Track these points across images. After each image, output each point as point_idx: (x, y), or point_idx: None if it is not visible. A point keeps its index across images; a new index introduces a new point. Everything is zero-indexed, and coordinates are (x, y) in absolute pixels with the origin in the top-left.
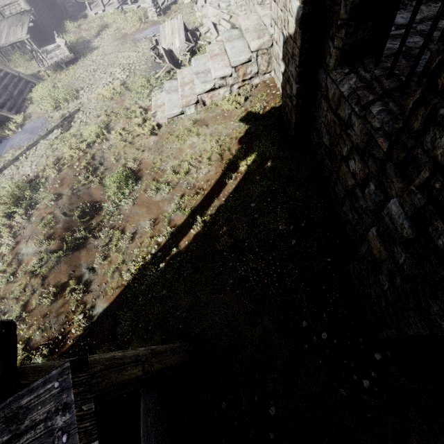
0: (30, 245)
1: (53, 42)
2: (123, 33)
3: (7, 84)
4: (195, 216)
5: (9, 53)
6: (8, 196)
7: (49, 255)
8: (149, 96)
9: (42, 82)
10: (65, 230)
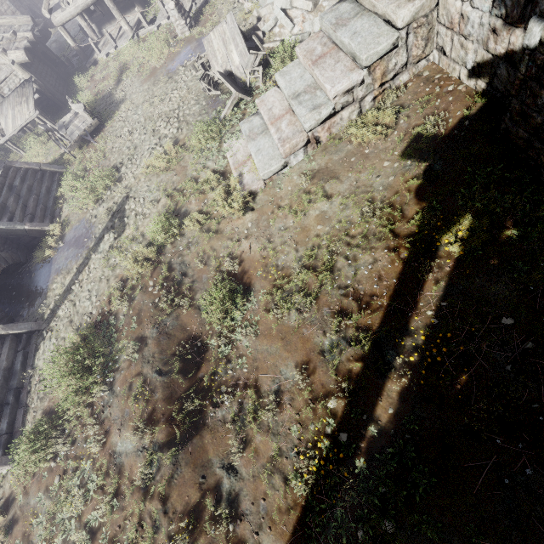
0: (126, 436)
1: (66, 110)
2: (151, 69)
3: (31, 186)
4: (383, 353)
5: (21, 139)
6: (75, 360)
7: (159, 454)
8: (220, 150)
9: (70, 169)
10: (168, 401)
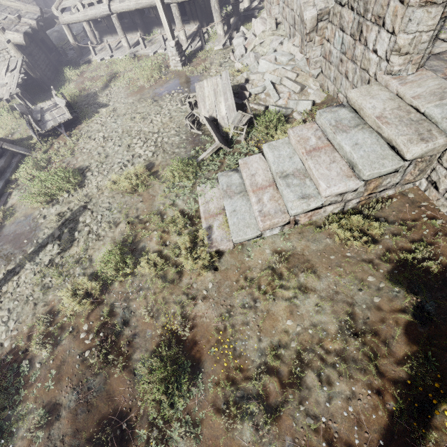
0: None
1: (49, 93)
2: (139, 86)
3: None
4: None
5: None
6: None
7: None
8: (192, 191)
9: (33, 154)
10: None
